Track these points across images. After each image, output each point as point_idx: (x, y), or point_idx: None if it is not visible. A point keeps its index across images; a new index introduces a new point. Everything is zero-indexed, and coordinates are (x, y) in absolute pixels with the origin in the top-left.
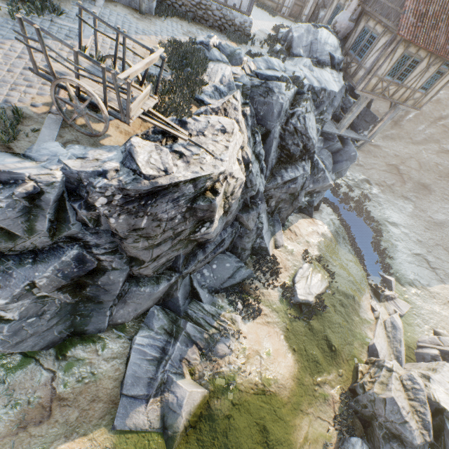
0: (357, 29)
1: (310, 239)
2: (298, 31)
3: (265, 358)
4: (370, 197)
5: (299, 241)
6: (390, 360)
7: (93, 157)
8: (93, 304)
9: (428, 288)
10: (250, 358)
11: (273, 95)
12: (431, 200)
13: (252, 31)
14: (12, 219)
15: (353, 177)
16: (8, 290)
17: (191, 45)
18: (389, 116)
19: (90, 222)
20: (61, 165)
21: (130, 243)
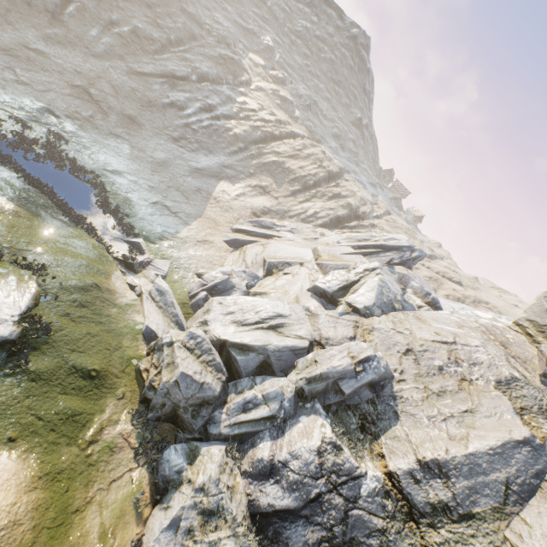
0: None
1: None
2: None
3: None
4: (67, 137)
5: None
6: (168, 333)
7: None
8: None
9: (178, 236)
10: None
11: None
12: (146, 137)
13: None
14: None
15: (22, 105)
16: None
17: None
18: None
19: None
20: None
21: None
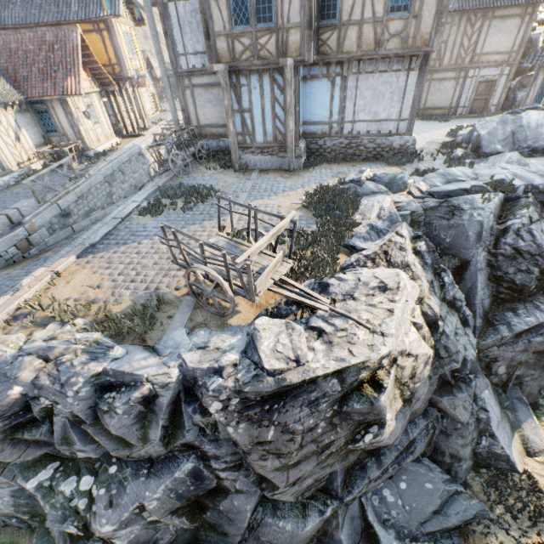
0: None
1: None
2: (486, 127)
3: None
4: None
5: None
6: None
7: (214, 345)
8: (216, 533)
9: None
10: None
11: (463, 214)
12: None
13: (417, 147)
14: (128, 426)
15: None
16: (118, 511)
17: (339, 186)
18: None
19: (206, 427)
20: (179, 361)
21: (255, 459)
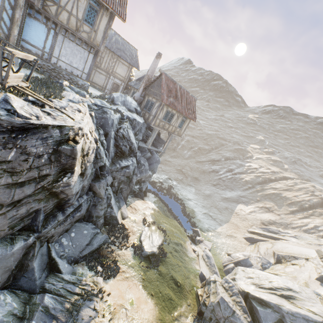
0: (145, 100)
1: (145, 212)
2: (116, 95)
3: (130, 309)
4: (173, 186)
5: (138, 213)
6: (213, 276)
7: None
8: None
9: (216, 230)
10: (116, 314)
11: (108, 114)
12: (201, 185)
13: (89, 92)
14: None
15: (162, 177)
16: None
17: (50, 80)
18: (169, 139)
19: None
20: None
21: None
